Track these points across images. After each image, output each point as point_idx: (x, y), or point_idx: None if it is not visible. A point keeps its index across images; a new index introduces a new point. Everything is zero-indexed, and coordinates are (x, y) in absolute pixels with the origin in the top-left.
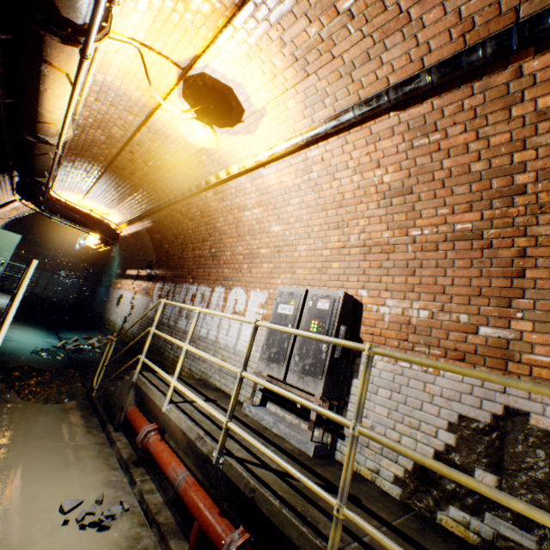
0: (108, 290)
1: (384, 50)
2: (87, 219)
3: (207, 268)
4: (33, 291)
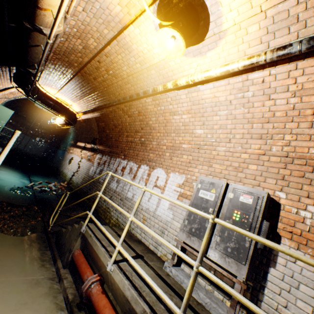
0: (64, 153)
1: None
2: (58, 106)
3: (136, 150)
4: (17, 147)
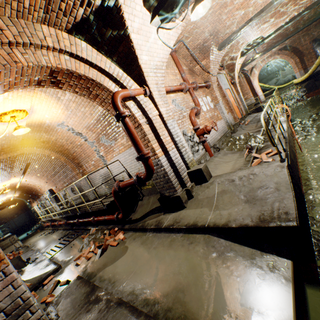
0: (33, 209)
1: (15, 174)
2: (5, 205)
3: (39, 192)
4: (13, 228)
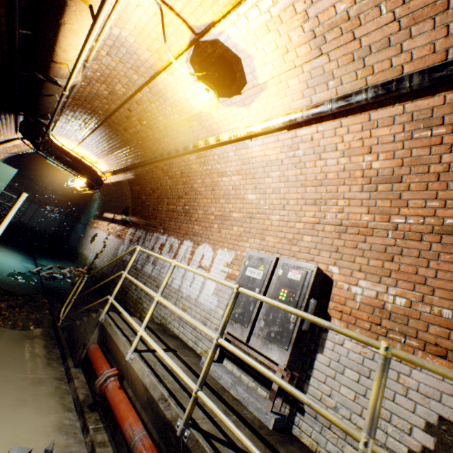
0: (85, 228)
1: (408, 37)
2: (78, 164)
3: (178, 222)
4: (20, 219)
